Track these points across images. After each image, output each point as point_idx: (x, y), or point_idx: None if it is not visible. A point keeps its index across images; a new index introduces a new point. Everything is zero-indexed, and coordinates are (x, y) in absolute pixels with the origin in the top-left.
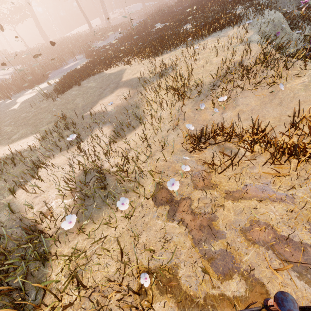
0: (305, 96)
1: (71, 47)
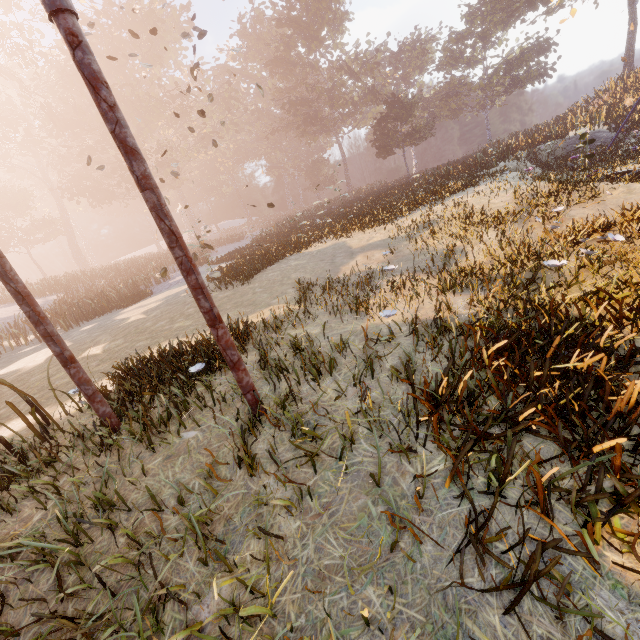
0: (639, 196)
1: (154, 264)
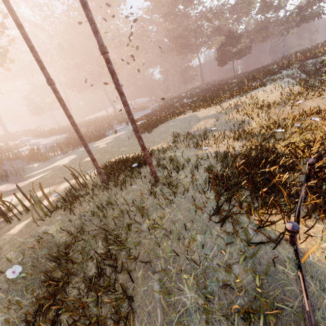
0: None
1: (106, 121)
